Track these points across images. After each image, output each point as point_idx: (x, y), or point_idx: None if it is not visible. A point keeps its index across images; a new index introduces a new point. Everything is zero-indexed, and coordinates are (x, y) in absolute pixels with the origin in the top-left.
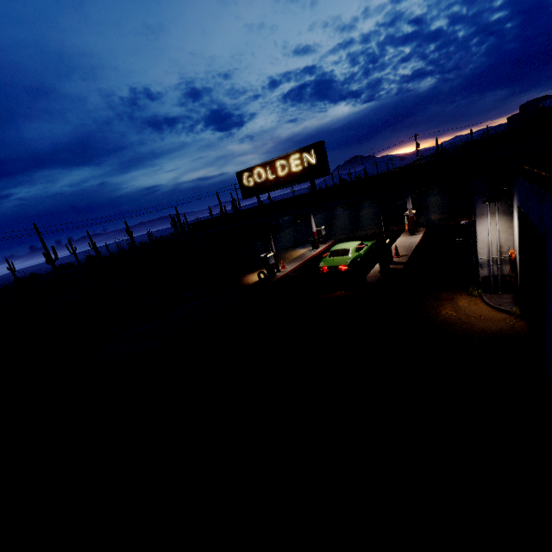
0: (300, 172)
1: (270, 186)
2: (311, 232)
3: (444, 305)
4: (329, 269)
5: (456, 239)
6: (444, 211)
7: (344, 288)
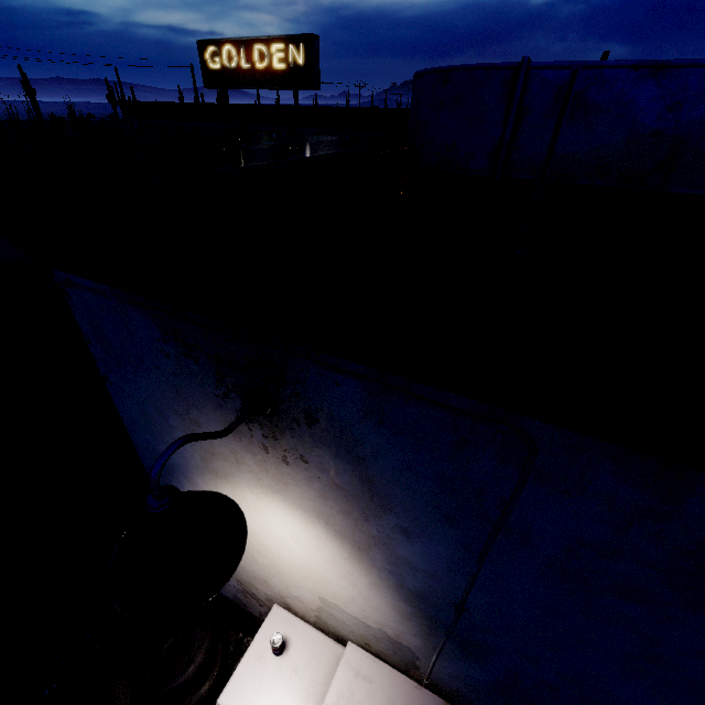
0: (283, 72)
1: (242, 80)
2: None
3: None
4: None
5: None
6: None
7: None
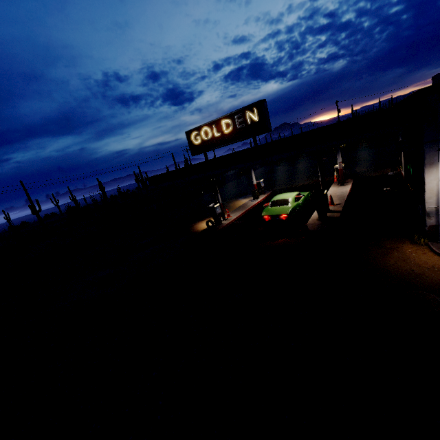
0: (243, 129)
1: (216, 143)
2: (251, 184)
3: (390, 254)
4: (270, 218)
5: (384, 188)
6: (366, 165)
7: (286, 235)
